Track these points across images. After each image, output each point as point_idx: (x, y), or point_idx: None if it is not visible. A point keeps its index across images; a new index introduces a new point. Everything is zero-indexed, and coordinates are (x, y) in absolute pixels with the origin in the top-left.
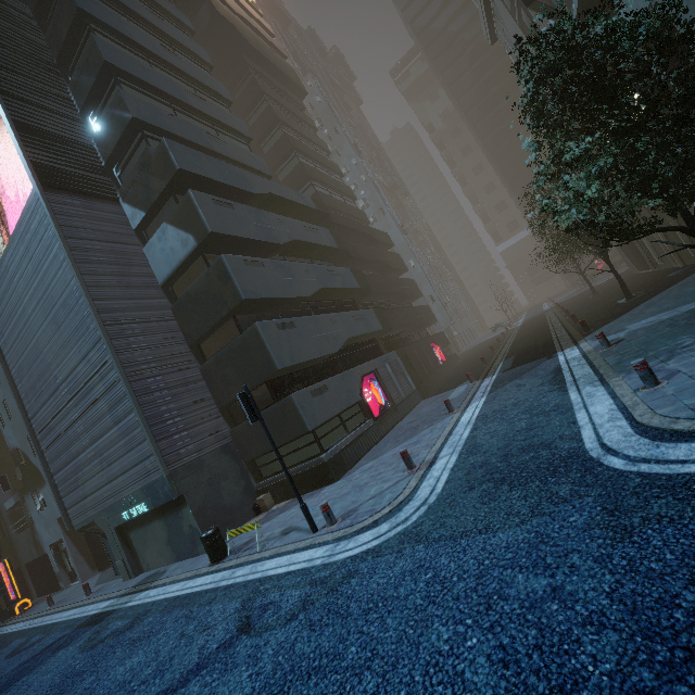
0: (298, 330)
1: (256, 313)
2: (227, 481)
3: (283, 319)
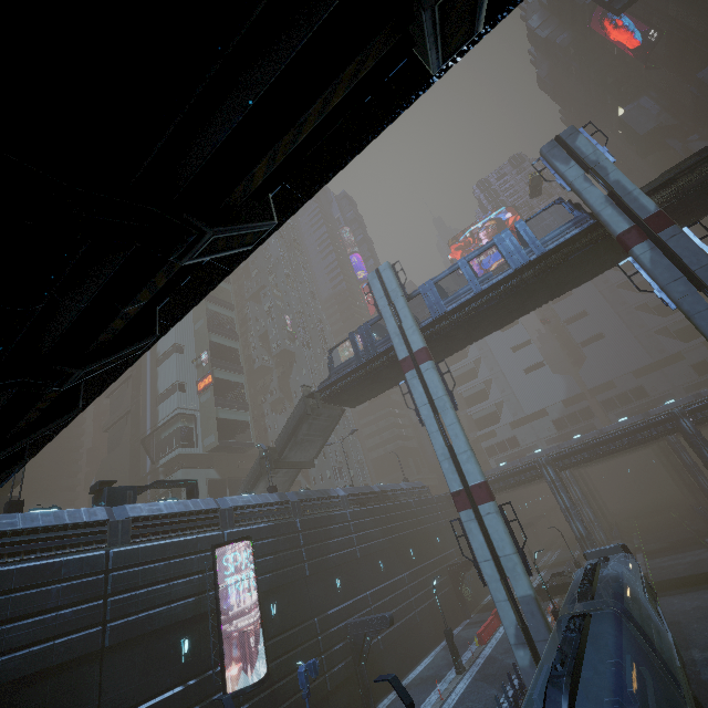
0: None
1: None
2: None
3: None
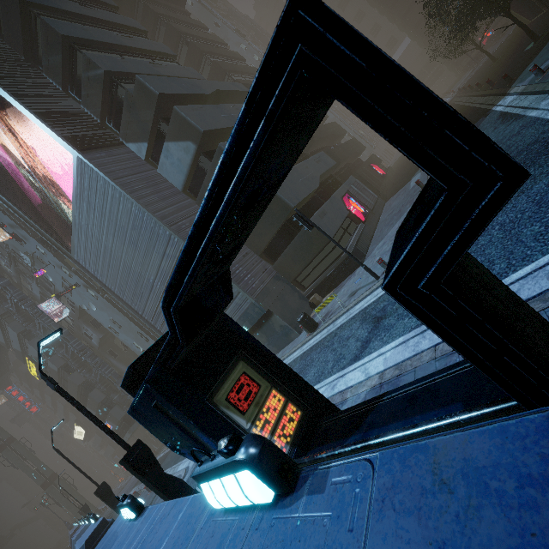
0: (289, 179)
1: None
2: (287, 296)
3: None
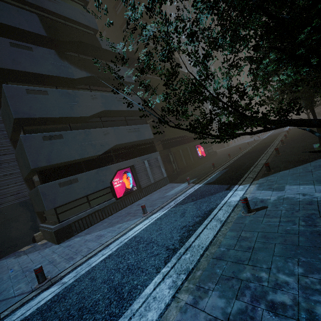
0: (64, 140)
1: (46, 125)
2: (17, 222)
3: (52, 133)
